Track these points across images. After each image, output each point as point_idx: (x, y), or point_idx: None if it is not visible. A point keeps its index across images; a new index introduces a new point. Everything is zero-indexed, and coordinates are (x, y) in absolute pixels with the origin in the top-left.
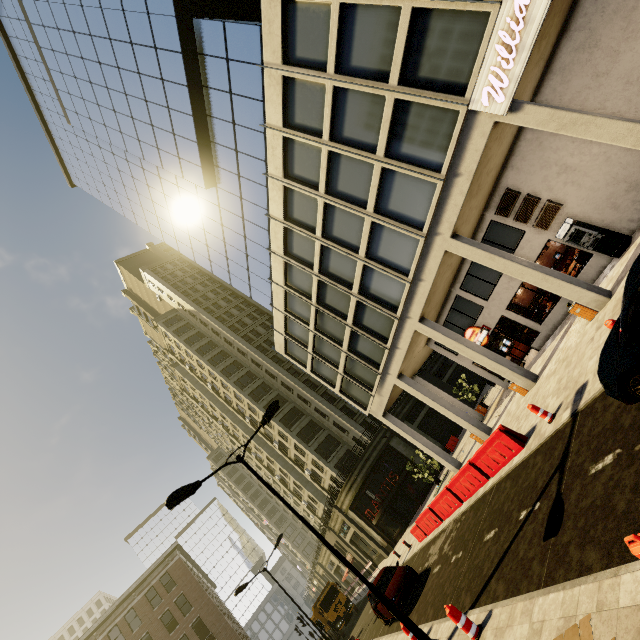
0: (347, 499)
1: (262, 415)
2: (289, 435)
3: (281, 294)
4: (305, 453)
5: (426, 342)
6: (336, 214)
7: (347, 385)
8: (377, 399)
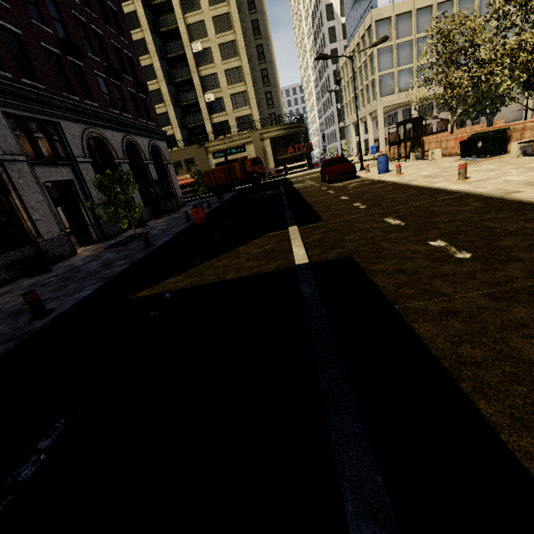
0: (277, 132)
1: (224, 13)
2: (246, 57)
3: (429, 3)
4: (235, 83)
5: (400, 106)
6: (489, 26)
7: (386, 78)
8: (394, 98)
